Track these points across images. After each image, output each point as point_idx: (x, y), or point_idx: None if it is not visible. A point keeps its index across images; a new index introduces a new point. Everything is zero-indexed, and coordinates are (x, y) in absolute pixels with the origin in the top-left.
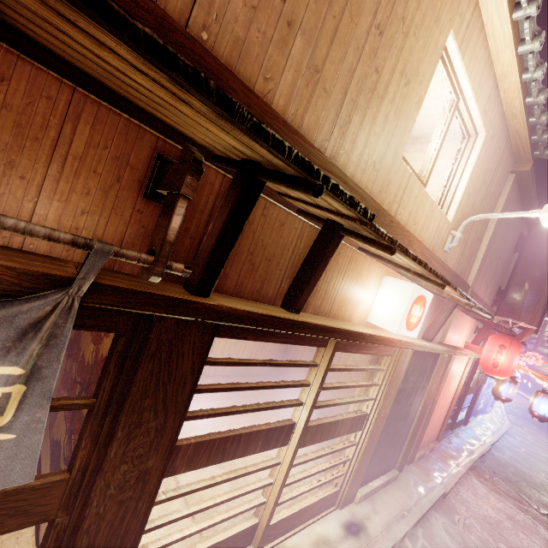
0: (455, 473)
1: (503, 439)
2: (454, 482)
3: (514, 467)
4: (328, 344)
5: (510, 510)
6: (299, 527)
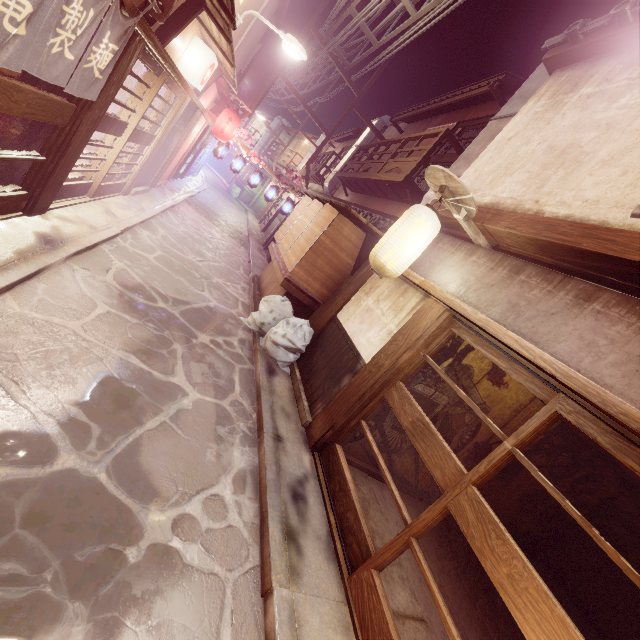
0: (179, 199)
1: (202, 193)
2: (179, 202)
3: (207, 206)
4: (161, 76)
5: (204, 219)
6: (107, 196)
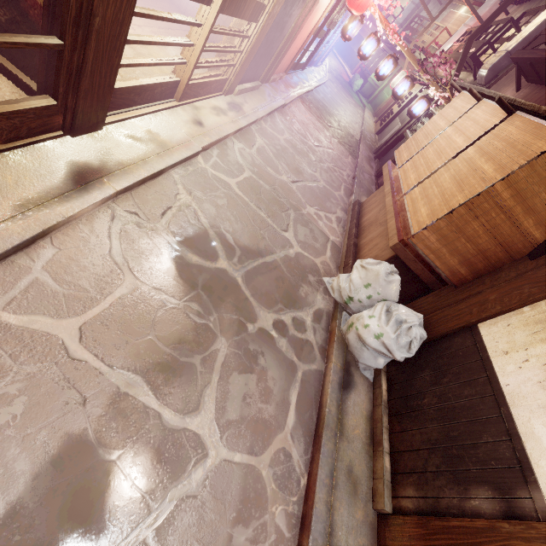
0: (292, 96)
1: (321, 87)
2: (291, 100)
3: (322, 103)
4: None
5: (314, 121)
6: (202, 98)
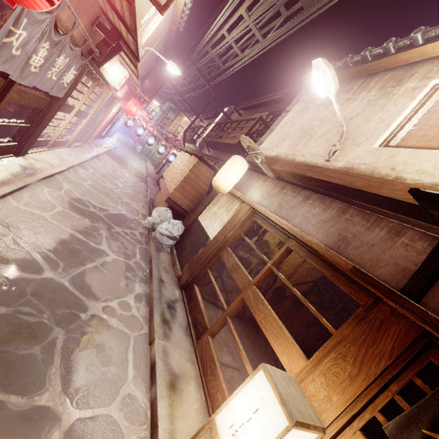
0: (102, 151)
1: (116, 148)
2: (101, 153)
3: (119, 156)
4: (95, 82)
5: (118, 164)
6: (58, 148)
